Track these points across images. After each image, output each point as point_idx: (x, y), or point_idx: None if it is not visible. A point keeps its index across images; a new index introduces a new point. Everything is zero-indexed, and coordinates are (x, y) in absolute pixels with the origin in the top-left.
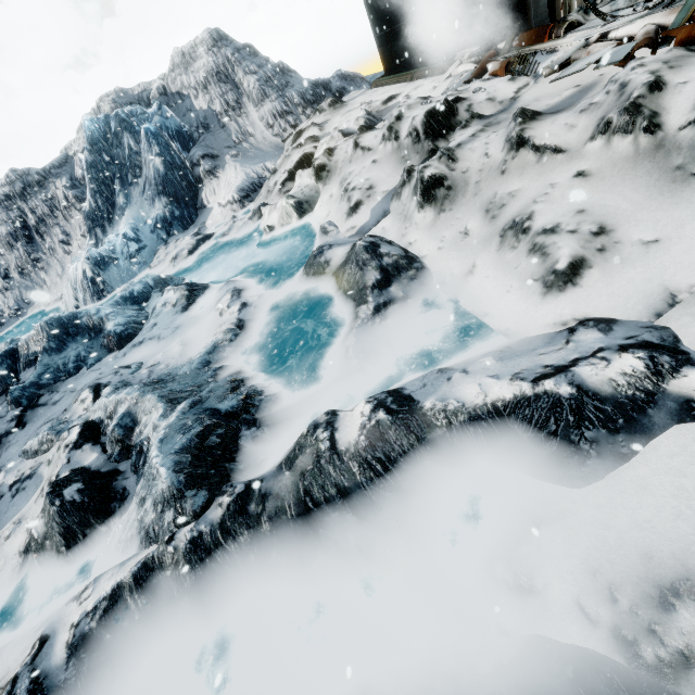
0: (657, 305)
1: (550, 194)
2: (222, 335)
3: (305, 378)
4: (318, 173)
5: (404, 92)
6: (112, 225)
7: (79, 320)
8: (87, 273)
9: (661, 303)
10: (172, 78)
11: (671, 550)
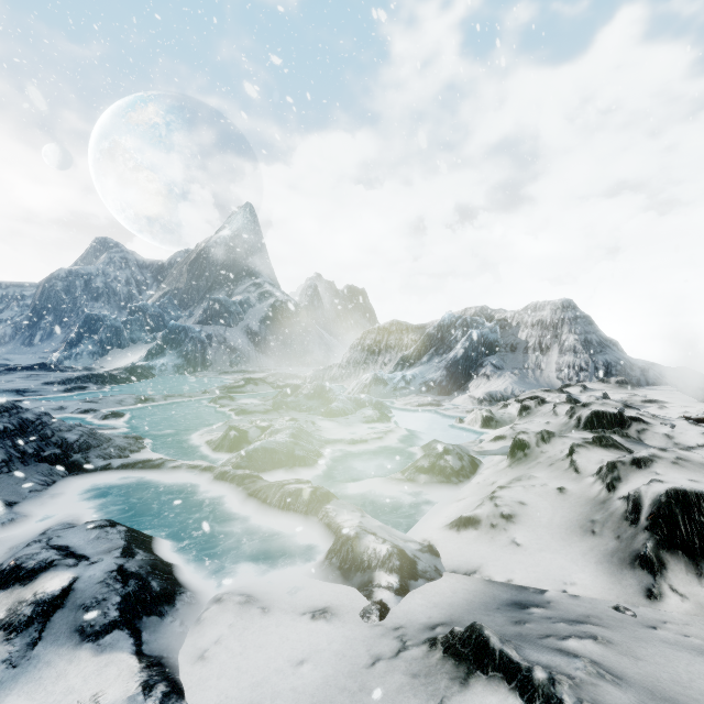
0: (462, 569)
1: (533, 487)
2: (350, 438)
3: (340, 480)
4: (522, 410)
5: (671, 403)
6: (409, 368)
7: (329, 393)
8: (367, 380)
9: (465, 570)
10: (519, 314)
11: (273, 597)
